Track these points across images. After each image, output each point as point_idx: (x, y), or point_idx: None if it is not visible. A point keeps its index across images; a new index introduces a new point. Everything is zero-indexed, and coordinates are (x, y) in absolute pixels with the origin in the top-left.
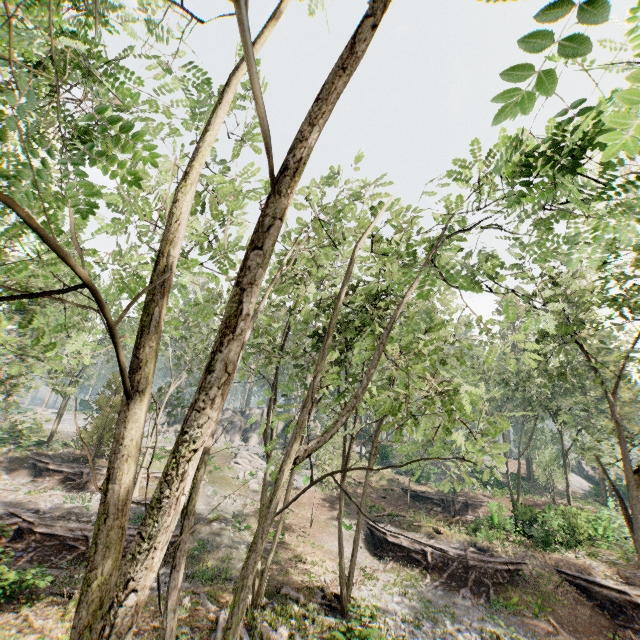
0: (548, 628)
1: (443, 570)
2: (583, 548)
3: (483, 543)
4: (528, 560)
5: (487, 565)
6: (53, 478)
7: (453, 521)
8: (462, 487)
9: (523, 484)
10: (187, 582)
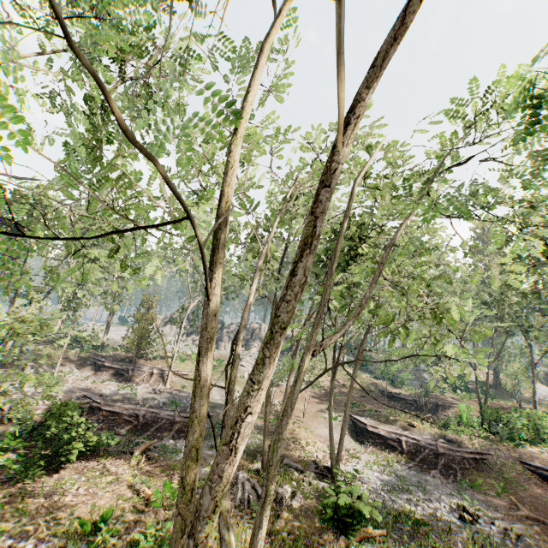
0: (509, 506)
1: (416, 455)
2: (546, 445)
3: (452, 436)
4: (493, 452)
5: (455, 453)
6: (108, 372)
7: (425, 417)
8: (433, 391)
9: (490, 390)
10: (212, 450)
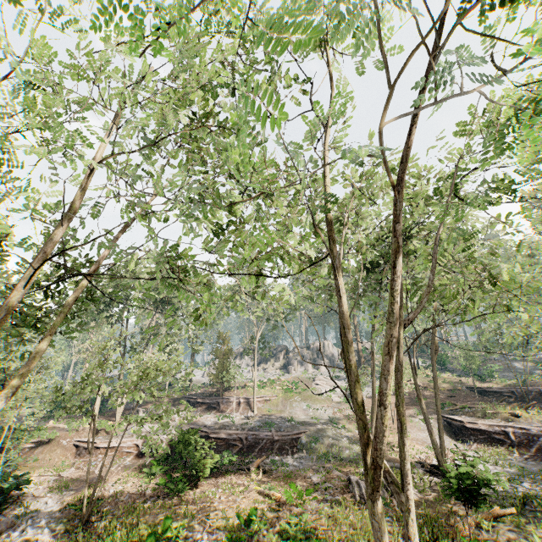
0: None
1: (529, 446)
2: None
3: None
4: None
5: None
6: (202, 408)
7: (528, 406)
8: (530, 379)
9: None
10: (315, 462)
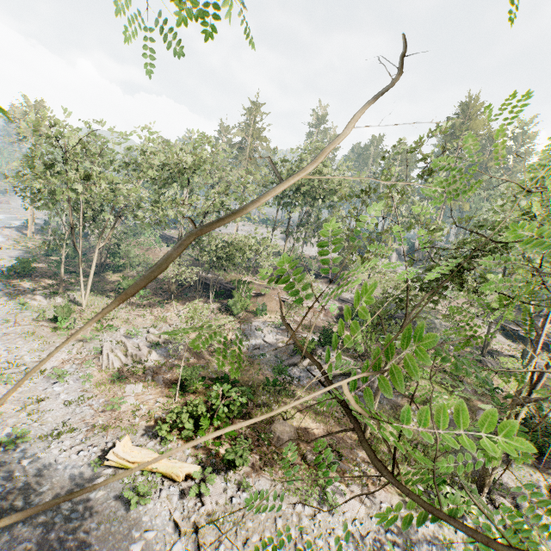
0: None
1: None
2: None
3: None
4: None
5: None
6: (325, 280)
7: None
8: None
9: None
10: None
